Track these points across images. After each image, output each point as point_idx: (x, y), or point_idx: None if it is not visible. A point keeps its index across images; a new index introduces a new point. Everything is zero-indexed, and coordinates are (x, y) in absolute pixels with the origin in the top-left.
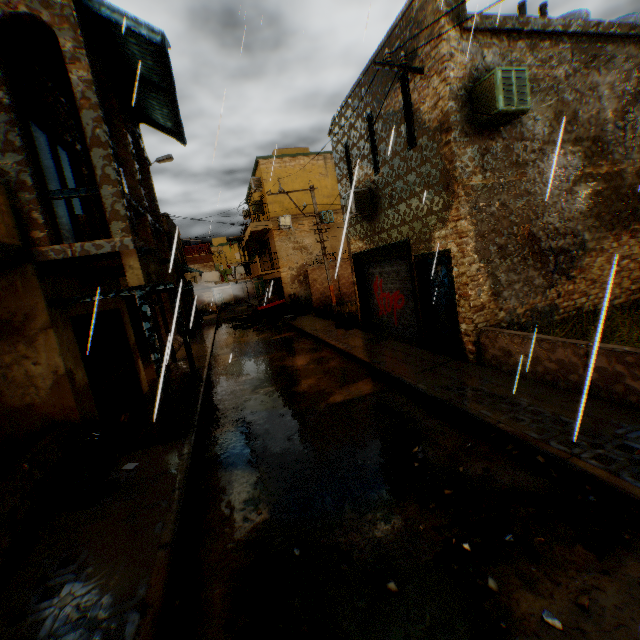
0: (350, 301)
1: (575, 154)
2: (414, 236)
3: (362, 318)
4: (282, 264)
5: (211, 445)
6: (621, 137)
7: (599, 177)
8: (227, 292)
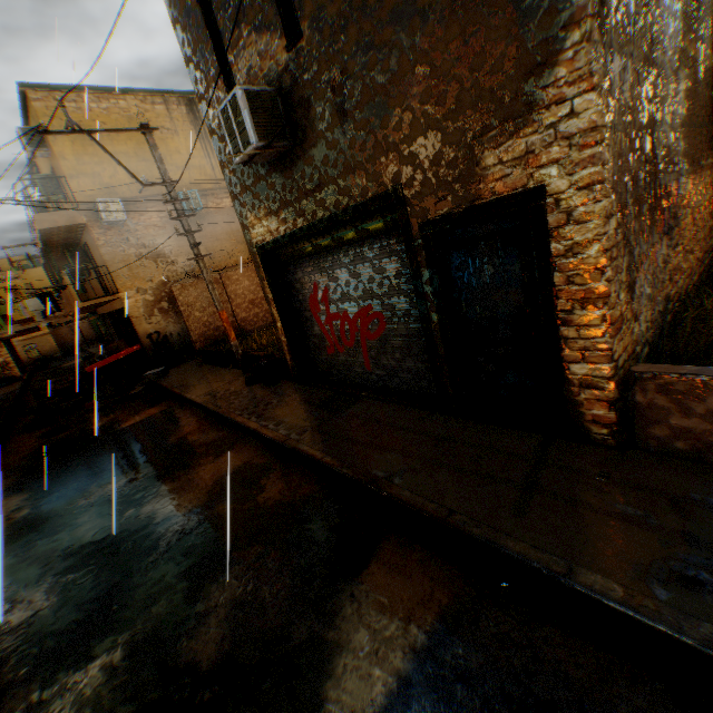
0: (254, 330)
1: (678, 4)
2: (417, 176)
3: (295, 362)
4: (123, 285)
5: None
6: (699, 0)
7: (689, 64)
8: (46, 340)
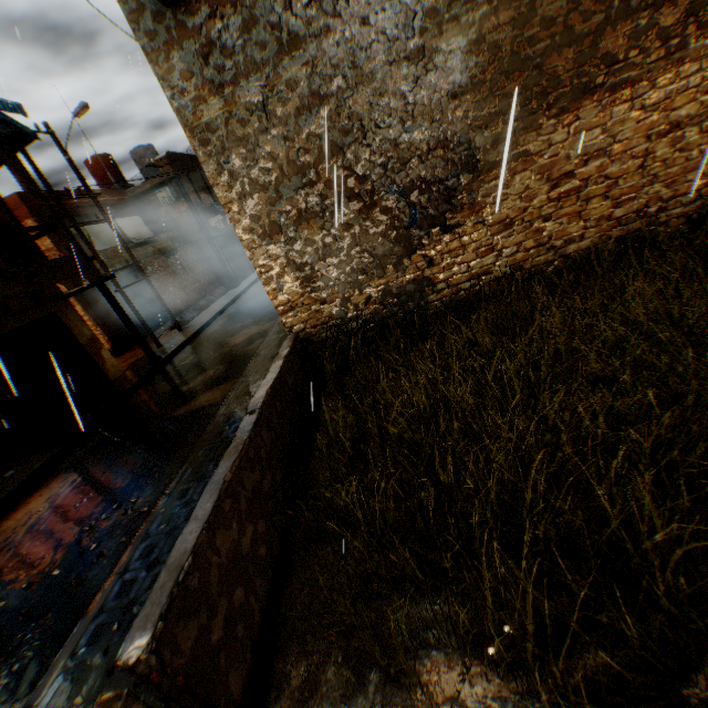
0: None
1: None
2: None
3: None
4: None
5: (71, 456)
6: None
7: None
8: None
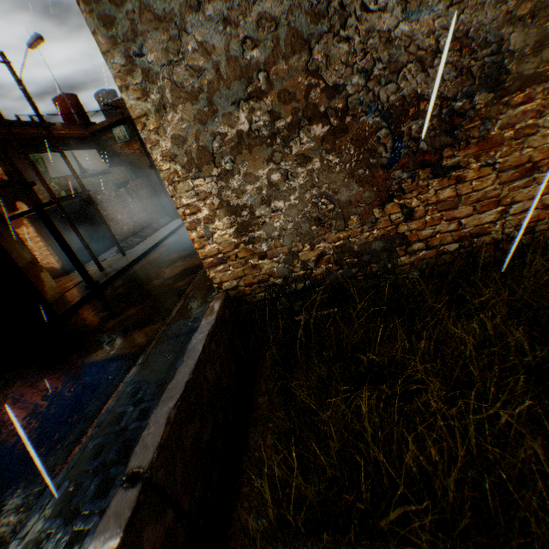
0: None
1: None
2: None
3: None
4: None
5: None
6: None
7: None
8: None
